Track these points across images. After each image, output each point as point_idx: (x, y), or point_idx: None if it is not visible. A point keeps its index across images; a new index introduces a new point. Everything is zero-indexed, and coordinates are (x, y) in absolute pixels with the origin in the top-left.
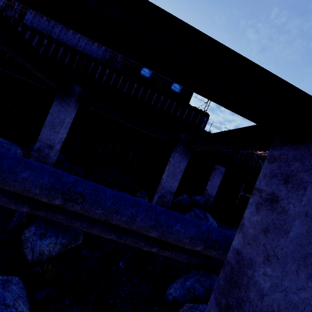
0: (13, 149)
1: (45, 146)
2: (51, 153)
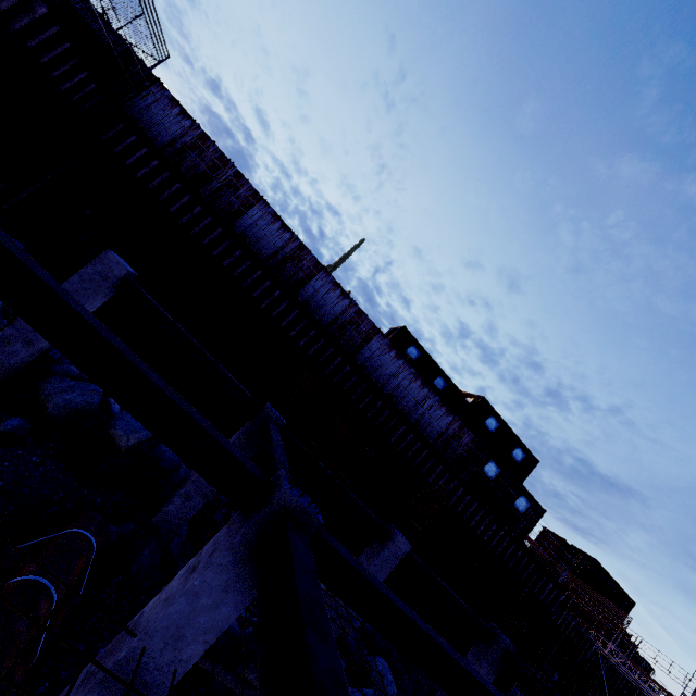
0: (392, 678)
1: None
2: None
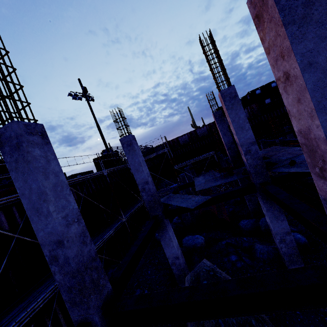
0: None
1: None
2: None
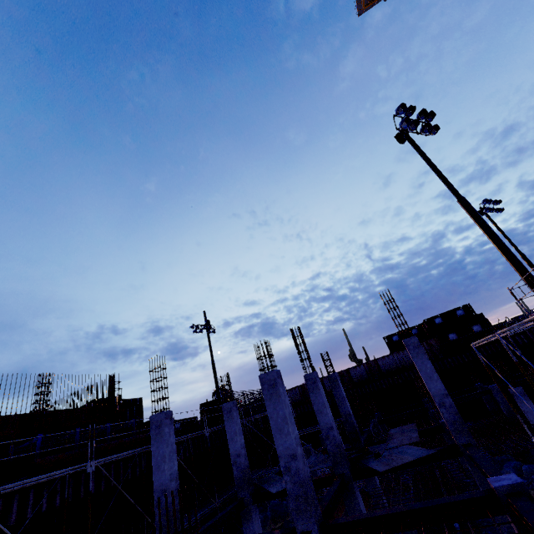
0: None
1: (496, 413)
2: (501, 414)
